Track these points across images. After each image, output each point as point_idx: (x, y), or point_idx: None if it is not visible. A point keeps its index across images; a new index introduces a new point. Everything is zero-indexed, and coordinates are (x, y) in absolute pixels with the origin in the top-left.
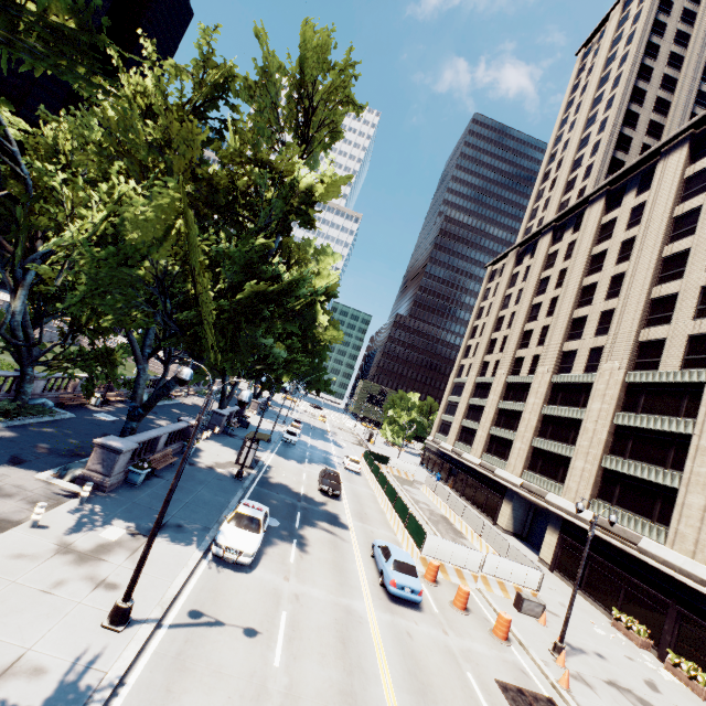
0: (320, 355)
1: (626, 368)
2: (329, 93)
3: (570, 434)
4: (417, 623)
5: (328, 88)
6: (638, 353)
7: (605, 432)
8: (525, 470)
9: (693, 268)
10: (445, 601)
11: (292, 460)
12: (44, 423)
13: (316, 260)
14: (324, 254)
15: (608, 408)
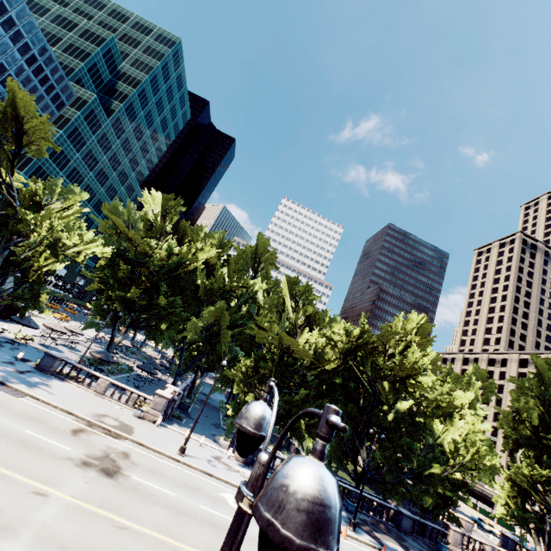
0: None
1: None
2: (486, 387)
3: None
4: None
5: (485, 386)
6: None
7: None
8: None
9: None
10: None
11: None
12: None
13: None
14: None
15: None
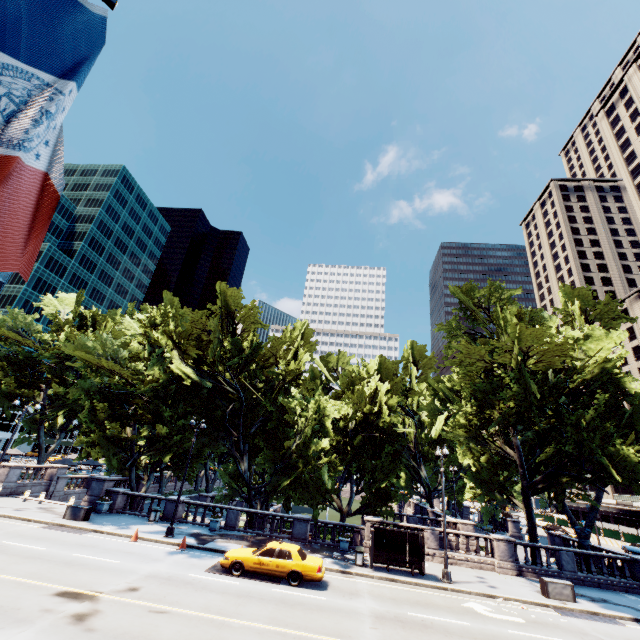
0: None
1: None
2: None
3: None
4: None
5: None
6: None
7: None
8: None
9: None
10: None
11: None
12: None
13: None
14: None
15: None
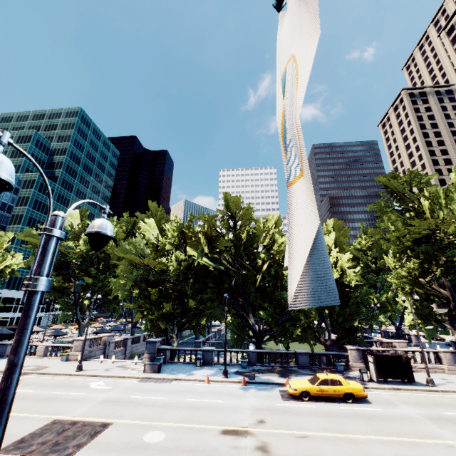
0: None
1: None
2: None
3: None
4: None
5: None
6: None
7: None
8: None
9: None
10: None
11: None
12: None
13: None
14: None
15: None
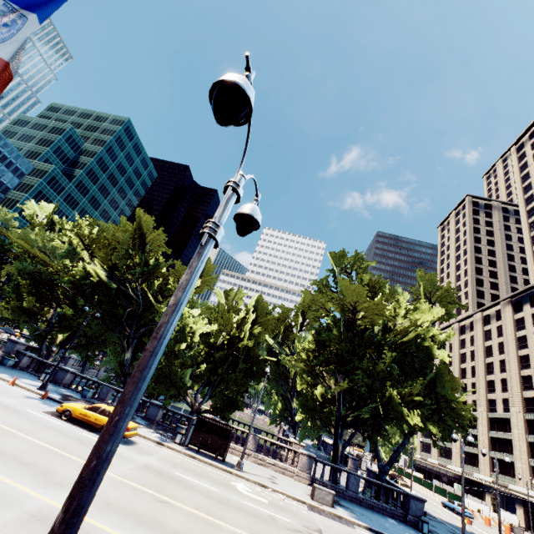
0: None
1: (522, 411)
2: None
3: (508, 447)
4: (476, 524)
5: None
6: (525, 403)
7: (525, 446)
8: (491, 472)
9: (533, 364)
10: (481, 523)
11: None
12: None
13: None
14: None
15: (521, 433)
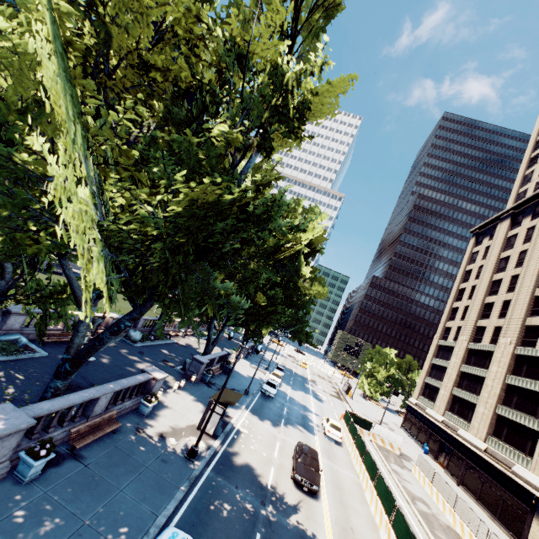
0: (304, 308)
1: None
2: None
3: None
4: None
5: None
6: None
7: None
8: None
9: None
10: None
11: (267, 421)
12: (0, 362)
13: (303, 217)
14: (312, 211)
15: None
